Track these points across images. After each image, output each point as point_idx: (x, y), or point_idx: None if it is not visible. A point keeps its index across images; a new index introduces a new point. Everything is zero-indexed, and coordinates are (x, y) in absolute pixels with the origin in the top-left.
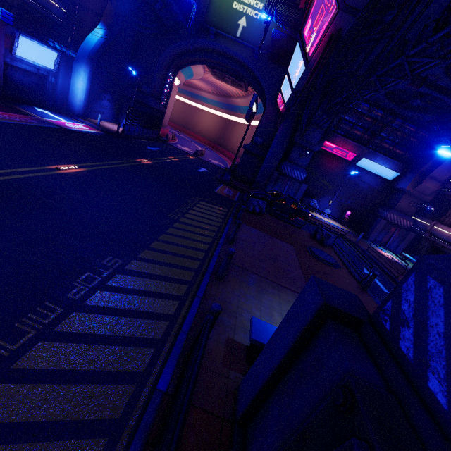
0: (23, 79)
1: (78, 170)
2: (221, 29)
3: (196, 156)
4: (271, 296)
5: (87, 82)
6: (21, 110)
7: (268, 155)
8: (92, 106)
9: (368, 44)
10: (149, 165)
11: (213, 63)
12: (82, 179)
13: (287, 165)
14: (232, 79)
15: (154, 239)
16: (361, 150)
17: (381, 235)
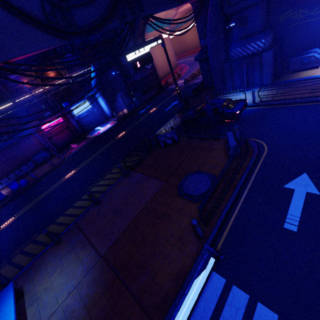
0: (87, 119)
1: (73, 172)
2: None
3: (184, 86)
4: (72, 255)
5: (103, 100)
6: (86, 137)
7: (208, 55)
8: (115, 106)
9: None
10: (120, 138)
11: None
12: (69, 179)
13: (235, 46)
14: None
15: (61, 215)
16: None
17: None
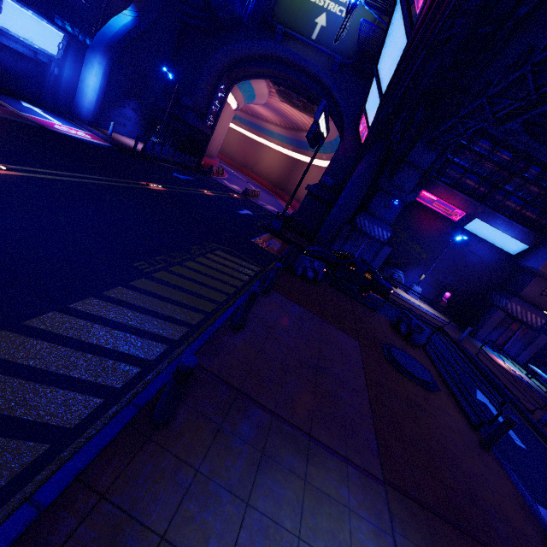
0: (12, 62)
1: (4, 172)
2: (292, 29)
3: (244, 196)
4: (284, 480)
5: (102, 78)
6: None
7: (339, 201)
8: (109, 113)
9: (524, 4)
10: (158, 192)
11: (280, 78)
12: None
13: (365, 217)
14: (303, 103)
15: (55, 307)
16: (474, 207)
17: (496, 333)
